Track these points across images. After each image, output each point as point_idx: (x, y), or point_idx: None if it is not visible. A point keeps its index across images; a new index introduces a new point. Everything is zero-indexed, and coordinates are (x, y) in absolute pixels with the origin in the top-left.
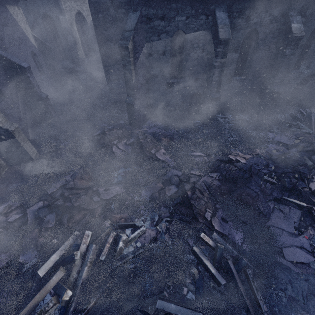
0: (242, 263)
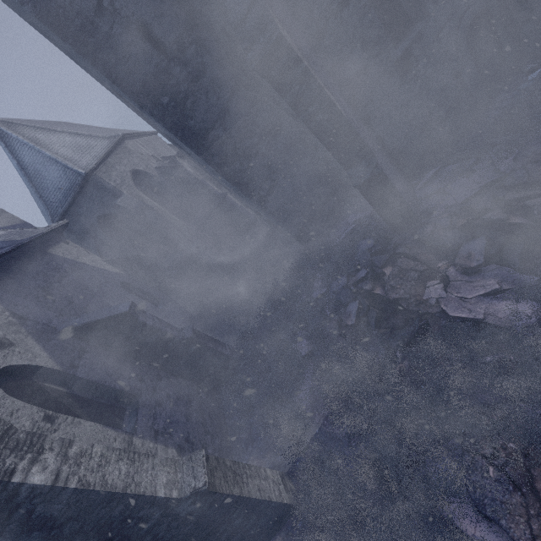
0: None
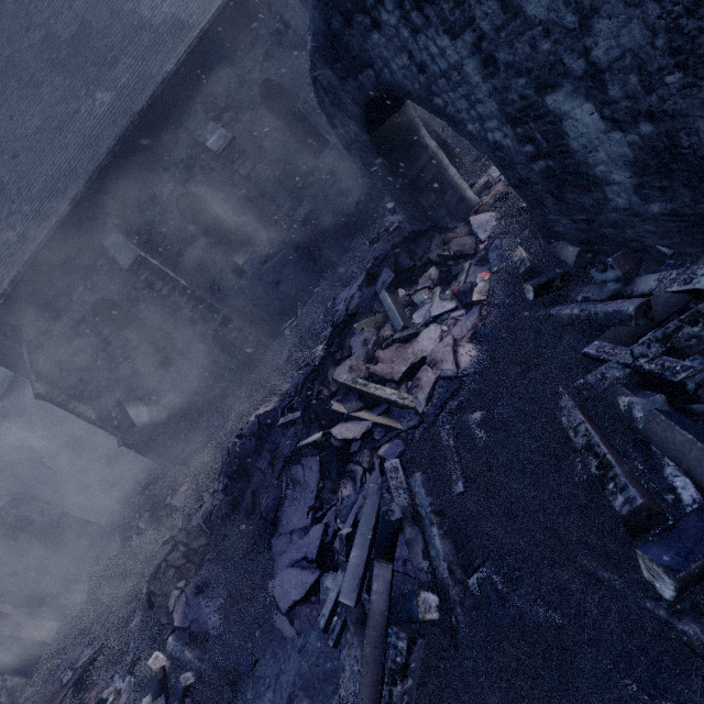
0: (178, 691)
